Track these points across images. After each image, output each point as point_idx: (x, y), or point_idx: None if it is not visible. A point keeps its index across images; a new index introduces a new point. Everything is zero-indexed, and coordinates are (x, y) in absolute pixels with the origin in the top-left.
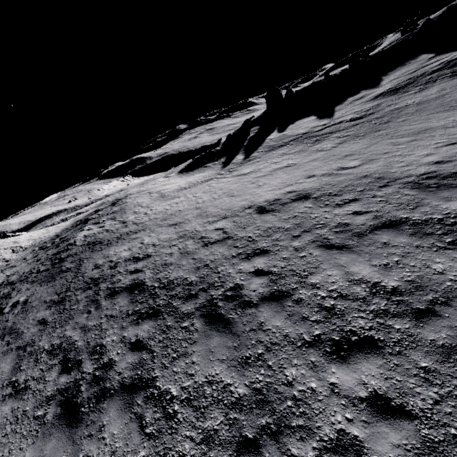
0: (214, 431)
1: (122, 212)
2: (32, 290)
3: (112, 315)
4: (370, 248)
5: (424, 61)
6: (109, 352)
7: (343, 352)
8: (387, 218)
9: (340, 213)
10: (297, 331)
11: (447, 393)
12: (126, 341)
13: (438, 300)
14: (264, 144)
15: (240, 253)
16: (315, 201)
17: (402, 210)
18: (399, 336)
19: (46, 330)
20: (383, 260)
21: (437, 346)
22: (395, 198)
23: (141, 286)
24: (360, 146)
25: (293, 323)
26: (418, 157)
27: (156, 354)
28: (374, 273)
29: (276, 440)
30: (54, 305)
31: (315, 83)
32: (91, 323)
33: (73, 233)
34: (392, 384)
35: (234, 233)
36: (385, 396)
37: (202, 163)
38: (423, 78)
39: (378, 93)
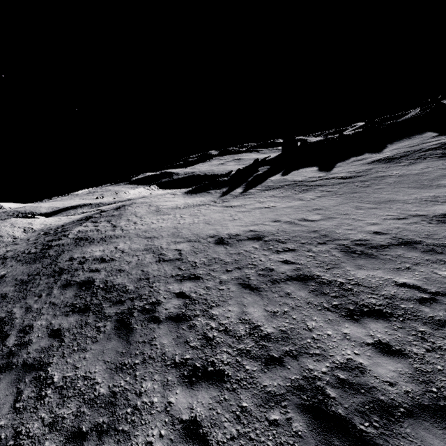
0: (62, 418)
1: (119, 217)
2: (14, 268)
3: (54, 303)
4: (274, 295)
5: (427, 138)
6: (33, 333)
7: (195, 378)
8: (304, 272)
9: (274, 258)
10: (174, 352)
11: (245, 433)
12: (50, 327)
13: (292, 352)
14: (264, 183)
15: (179, 275)
16: (263, 243)
17: (320, 268)
18: (243, 376)
19: (1, 304)
20: (276, 307)
21: (264, 391)
22: (322, 256)
23: (90, 284)
24: (332, 203)
25: (175, 344)
26: (365, 224)
27: (63, 344)
28: (262, 317)
29: (100, 438)
30: (20, 284)
31: (329, 139)
32: (36, 305)
33: (73, 227)
34: (211, 414)
35: (186, 256)
36: (199, 423)
37: (207, 189)
38: (418, 154)
39: (377, 158)
